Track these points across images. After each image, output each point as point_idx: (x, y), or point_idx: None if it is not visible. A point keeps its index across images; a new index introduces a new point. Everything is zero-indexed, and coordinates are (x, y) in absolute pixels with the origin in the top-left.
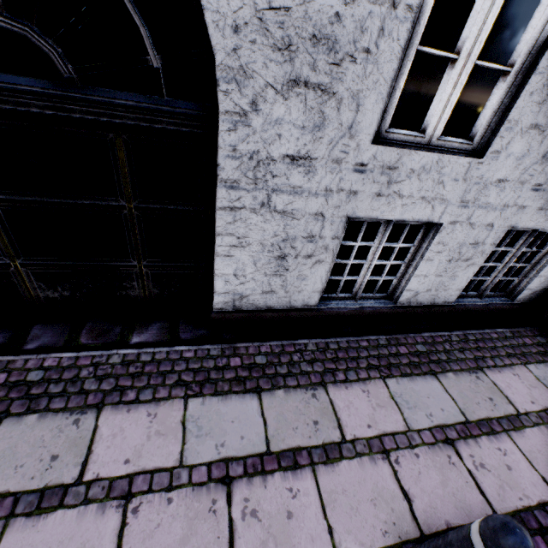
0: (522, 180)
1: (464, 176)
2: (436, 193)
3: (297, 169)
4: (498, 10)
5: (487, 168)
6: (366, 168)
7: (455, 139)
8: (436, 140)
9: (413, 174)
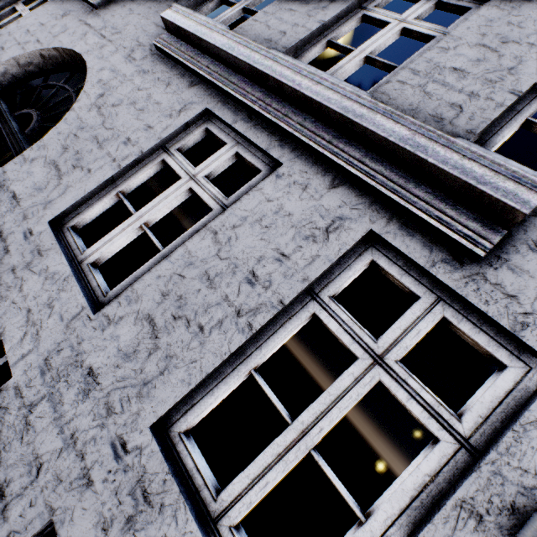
0: (112, 403)
1: (71, 322)
2: (41, 317)
3: (9, 204)
4: (169, 203)
5: (92, 333)
6: (31, 238)
7: (98, 278)
8: (87, 265)
9: (46, 273)
